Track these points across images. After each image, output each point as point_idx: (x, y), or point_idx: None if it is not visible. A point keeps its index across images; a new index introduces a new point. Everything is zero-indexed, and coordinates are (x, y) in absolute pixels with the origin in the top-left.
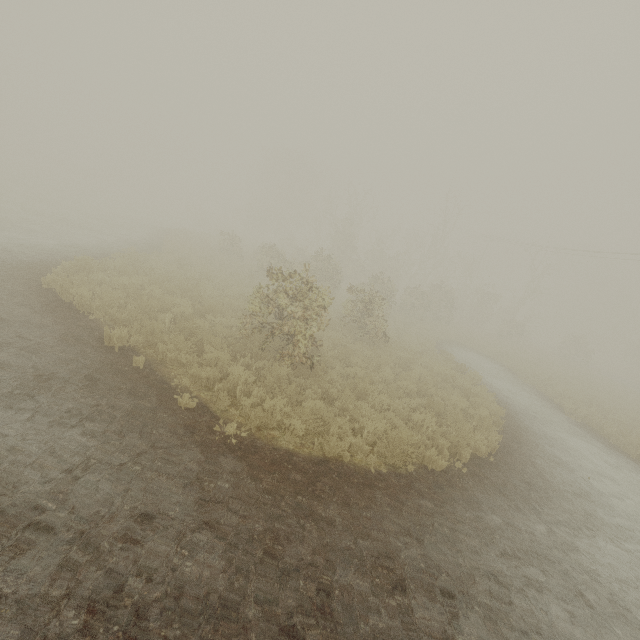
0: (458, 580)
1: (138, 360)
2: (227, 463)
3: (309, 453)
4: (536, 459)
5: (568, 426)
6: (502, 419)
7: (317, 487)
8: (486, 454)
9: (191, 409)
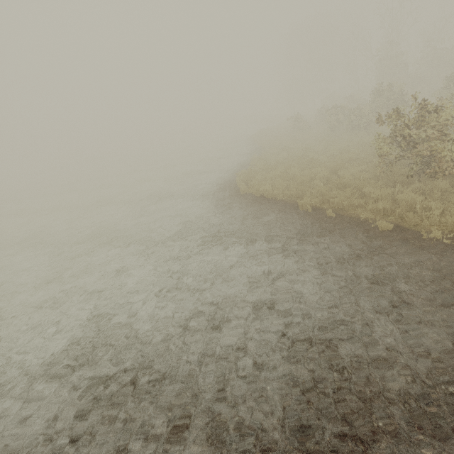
0: None
1: (329, 212)
2: None
3: None
4: None
5: None
6: None
7: None
8: None
9: (391, 230)
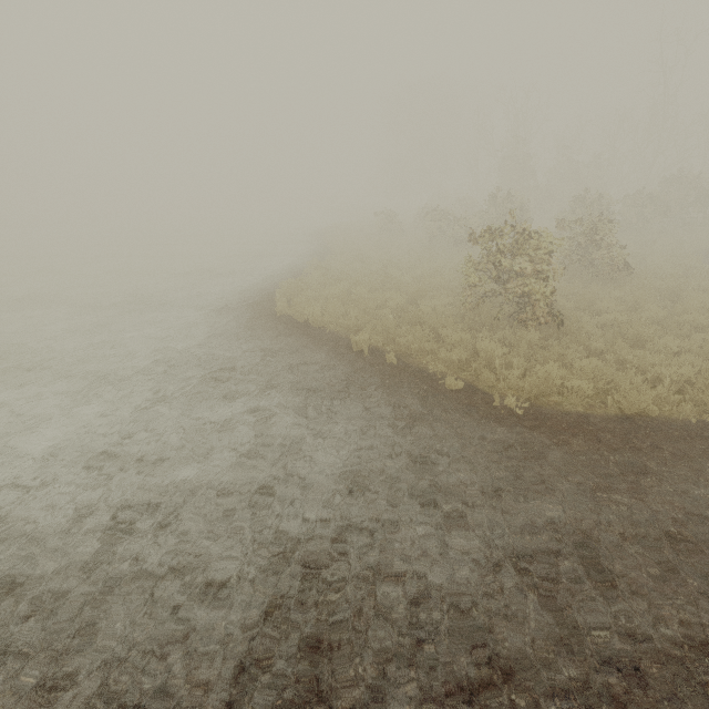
0: None
1: (390, 357)
2: (526, 432)
3: (604, 413)
4: None
5: None
6: None
7: (634, 444)
8: None
9: (460, 390)
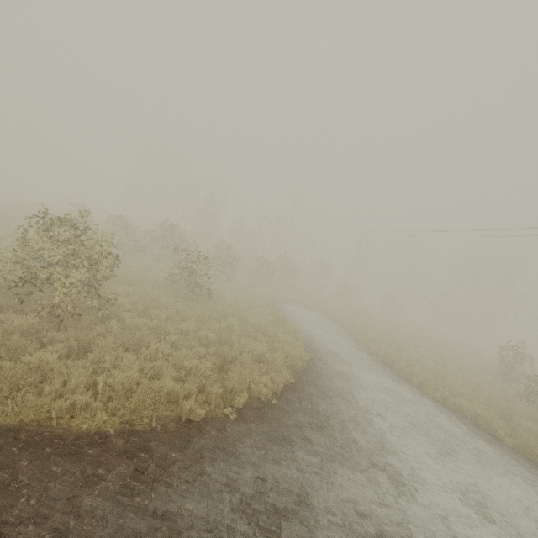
0: None
1: None
2: None
3: None
4: (325, 396)
5: (369, 364)
6: (307, 362)
7: None
8: (269, 396)
9: None
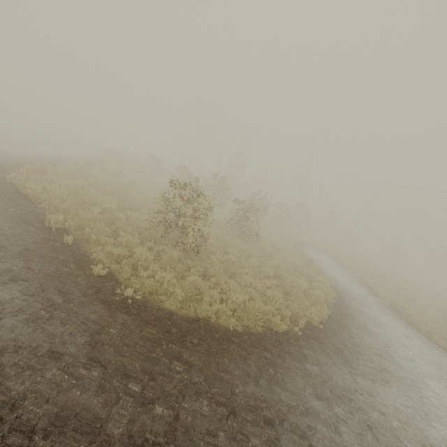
0: (282, 413)
1: (68, 238)
2: (121, 317)
3: (186, 314)
4: (354, 328)
5: (380, 307)
6: (333, 299)
7: (187, 338)
8: (318, 323)
9: (102, 276)
